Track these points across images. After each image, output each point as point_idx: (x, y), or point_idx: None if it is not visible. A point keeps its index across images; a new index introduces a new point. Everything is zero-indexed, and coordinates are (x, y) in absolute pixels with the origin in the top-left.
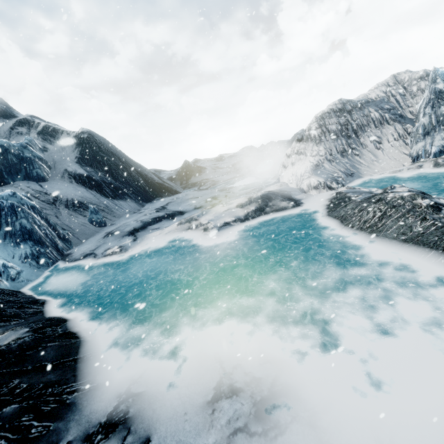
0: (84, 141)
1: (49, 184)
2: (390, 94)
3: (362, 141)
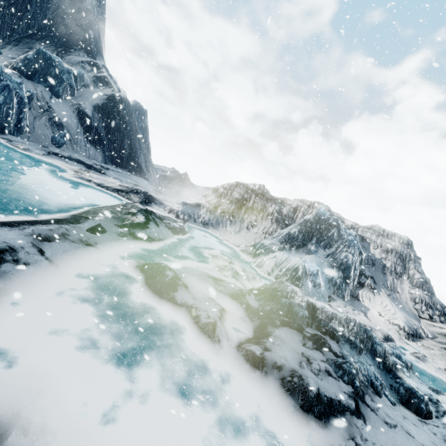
0: (114, 100)
1: (58, 101)
2: (299, 209)
3: (245, 217)
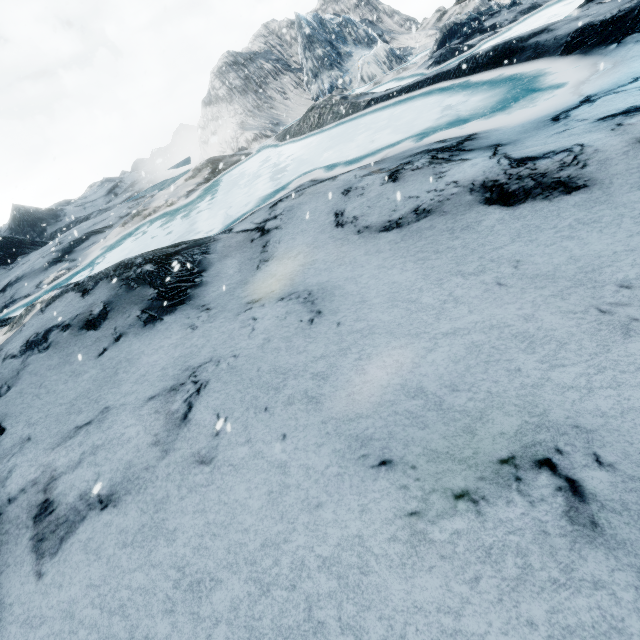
0: None
1: None
2: (271, 46)
3: (269, 94)
